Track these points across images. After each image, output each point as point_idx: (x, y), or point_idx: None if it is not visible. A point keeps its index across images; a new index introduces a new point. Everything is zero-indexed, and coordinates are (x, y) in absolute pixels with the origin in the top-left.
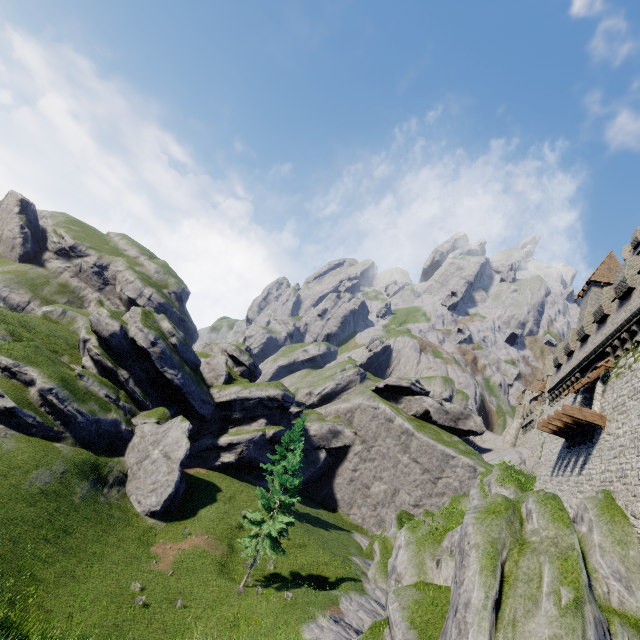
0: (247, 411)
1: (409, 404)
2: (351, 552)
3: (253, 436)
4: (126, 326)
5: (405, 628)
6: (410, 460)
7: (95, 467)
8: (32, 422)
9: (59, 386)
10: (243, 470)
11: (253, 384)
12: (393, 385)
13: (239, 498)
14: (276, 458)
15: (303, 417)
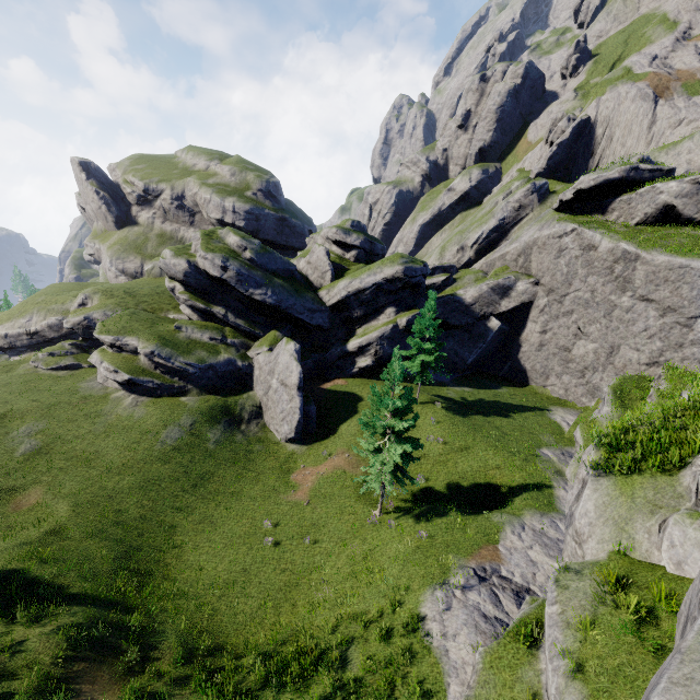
0: (367, 305)
1: (628, 208)
2: (541, 442)
3: (382, 332)
4: (193, 259)
5: (564, 674)
6: (634, 300)
7: (225, 409)
8: (153, 386)
9: (159, 347)
10: None
11: (363, 269)
12: (591, 187)
13: None
14: (410, 354)
15: (430, 294)
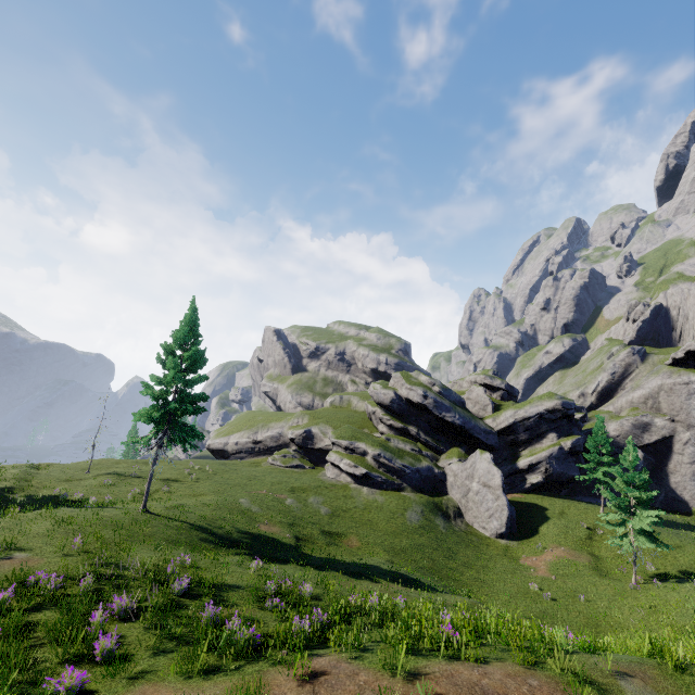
0: (531, 430)
1: None
2: None
3: (550, 452)
4: (397, 391)
5: None
6: None
7: (436, 505)
8: (381, 480)
9: (382, 450)
10: (552, 489)
11: (523, 403)
12: None
13: (569, 513)
14: (591, 466)
15: (601, 418)
